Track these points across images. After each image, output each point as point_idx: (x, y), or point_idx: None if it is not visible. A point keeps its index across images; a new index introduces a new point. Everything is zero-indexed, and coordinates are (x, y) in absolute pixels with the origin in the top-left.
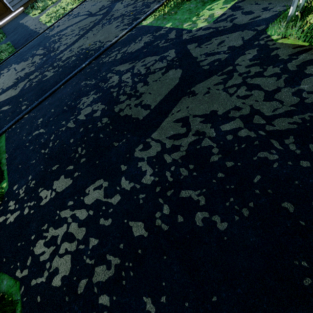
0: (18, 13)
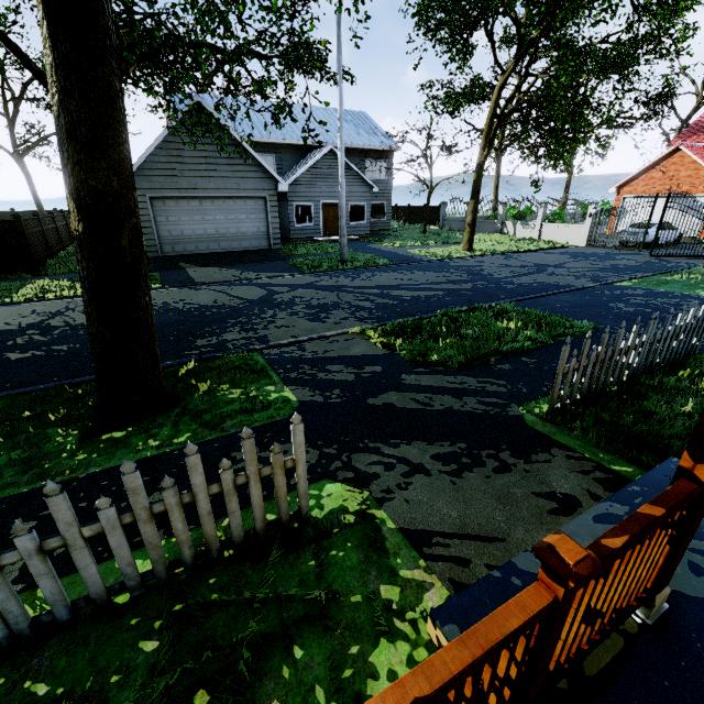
0: (351, 239)
